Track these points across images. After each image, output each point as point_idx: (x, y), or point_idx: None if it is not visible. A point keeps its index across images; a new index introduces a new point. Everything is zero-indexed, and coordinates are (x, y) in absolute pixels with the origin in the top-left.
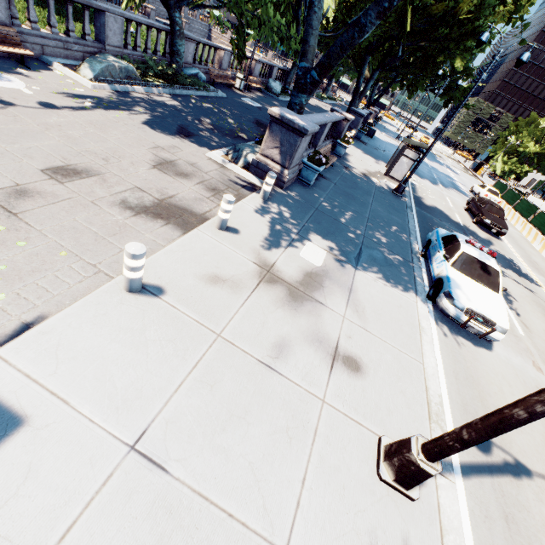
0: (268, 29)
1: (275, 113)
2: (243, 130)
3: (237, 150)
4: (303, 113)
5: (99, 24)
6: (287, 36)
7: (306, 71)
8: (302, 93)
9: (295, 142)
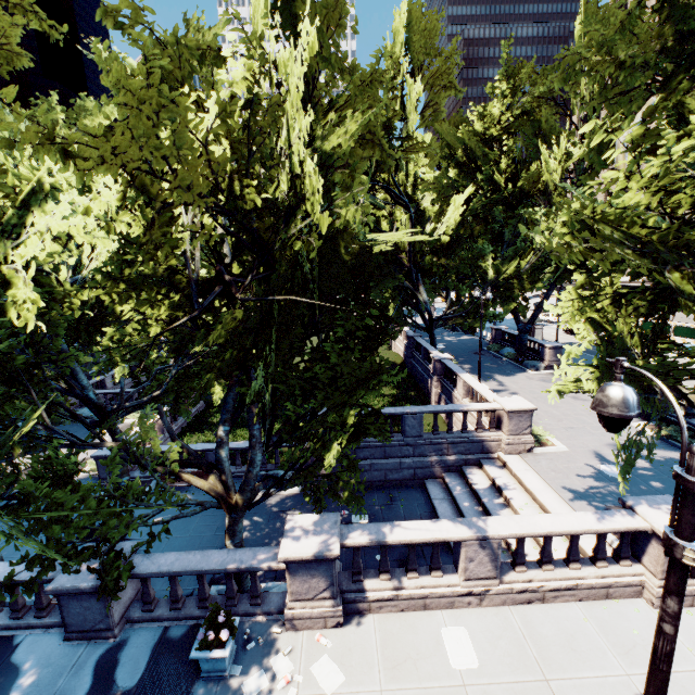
0: (486, 318)
1: (551, 346)
2: (492, 360)
3: (533, 366)
4: (437, 335)
5: (426, 353)
6: (496, 317)
7: (523, 326)
8: (527, 334)
9: (560, 351)
